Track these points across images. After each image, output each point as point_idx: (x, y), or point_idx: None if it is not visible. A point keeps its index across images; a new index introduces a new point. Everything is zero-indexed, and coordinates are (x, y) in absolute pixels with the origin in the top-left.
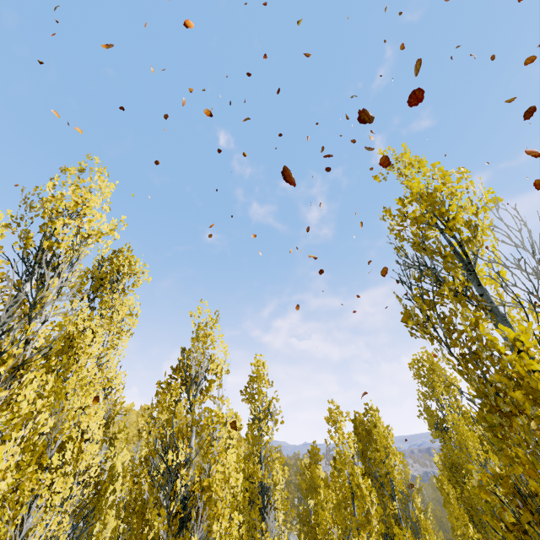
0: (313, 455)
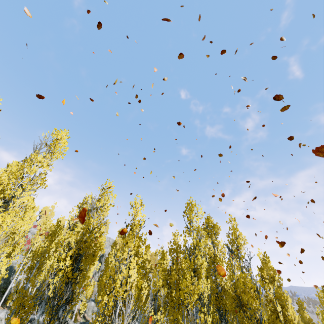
0: (300, 305)
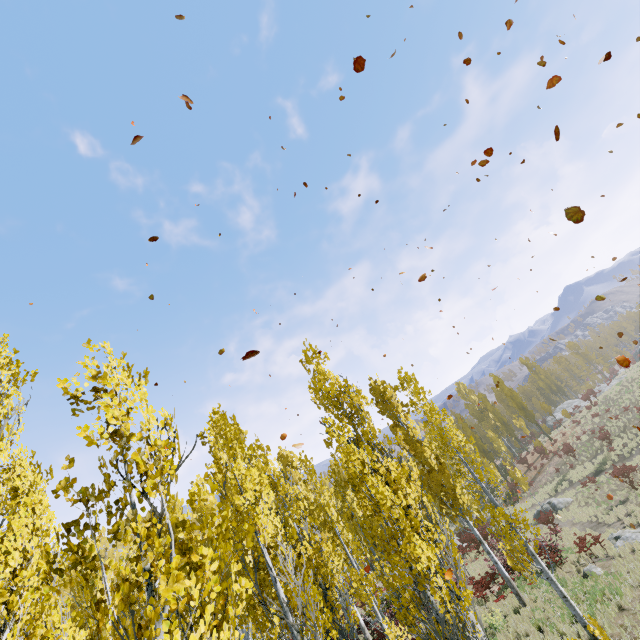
0: None
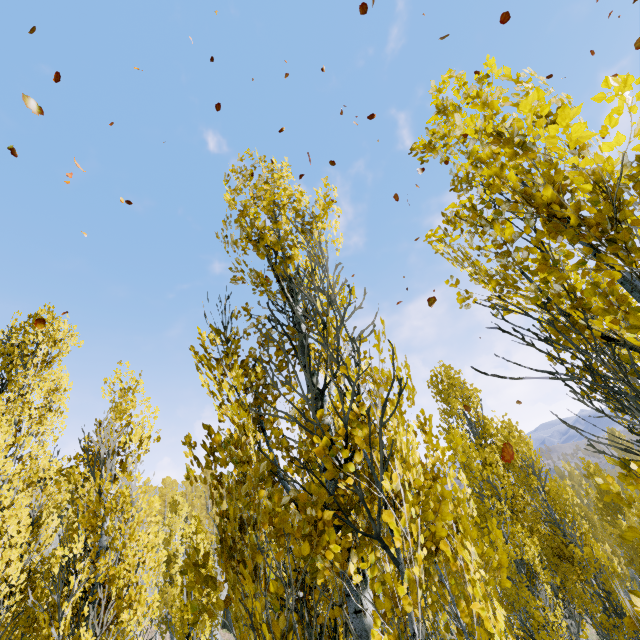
0: None
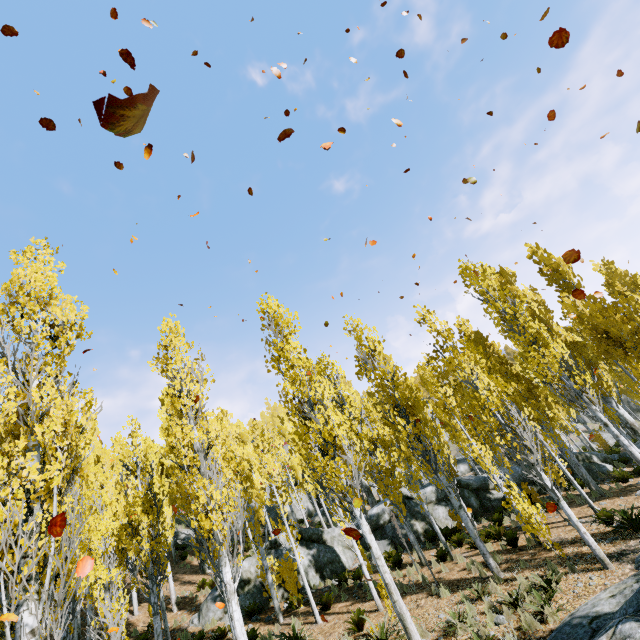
0: None
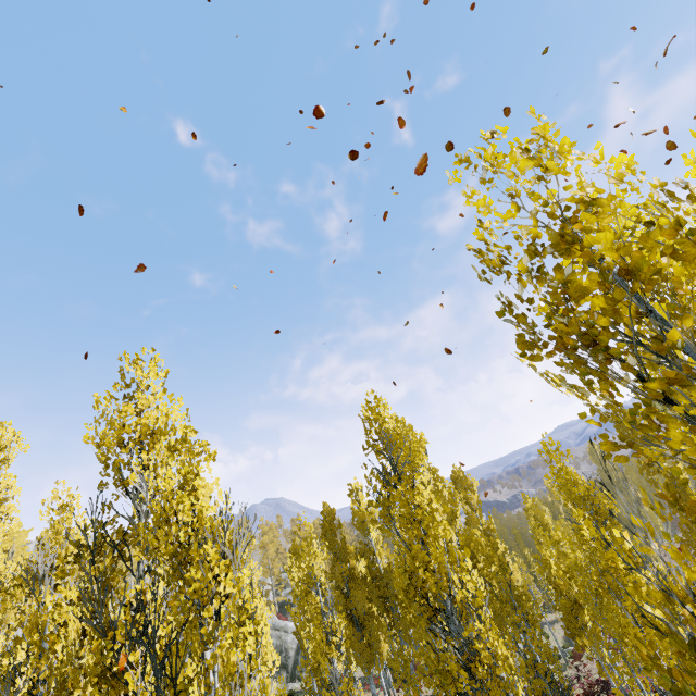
0: (293, 554)
